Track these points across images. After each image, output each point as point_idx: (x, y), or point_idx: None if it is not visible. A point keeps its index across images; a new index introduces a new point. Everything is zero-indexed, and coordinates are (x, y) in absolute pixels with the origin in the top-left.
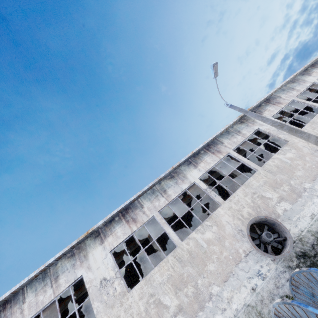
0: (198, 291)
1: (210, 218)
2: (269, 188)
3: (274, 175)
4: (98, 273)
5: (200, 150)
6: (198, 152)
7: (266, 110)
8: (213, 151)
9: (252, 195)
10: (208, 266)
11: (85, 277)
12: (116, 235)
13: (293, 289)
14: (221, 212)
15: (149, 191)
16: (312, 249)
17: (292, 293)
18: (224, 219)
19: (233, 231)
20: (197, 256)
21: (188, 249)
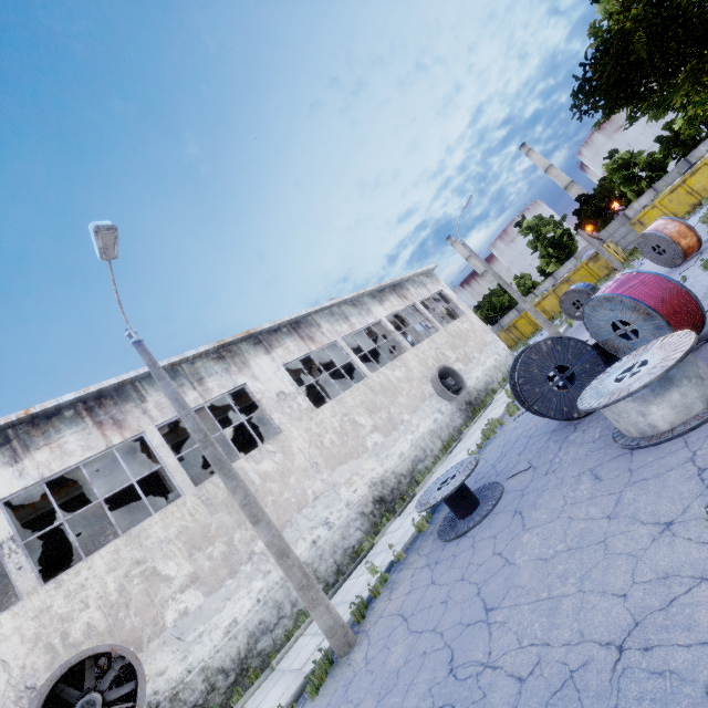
0: None
1: None
2: (182, 549)
3: (211, 512)
4: None
5: (67, 408)
6: (54, 411)
7: (283, 345)
8: (105, 418)
9: (130, 568)
10: None
11: None
12: None
13: None
14: (5, 629)
15: None
16: None
17: None
18: None
19: (3, 697)
20: None
21: None
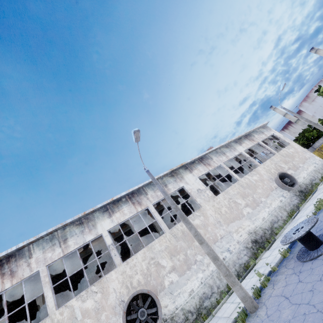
0: None
1: (99, 283)
2: (167, 255)
3: (177, 240)
4: None
5: (123, 197)
6: (119, 199)
7: (197, 168)
8: (135, 201)
9: (149, 260)
10: None
11: None
12: None
13: None
14: (113, 277)
15: (48, 237)
16: None
17: None
18: (112, 286)
19: (115, 302)
20: None
21: (59, 320)
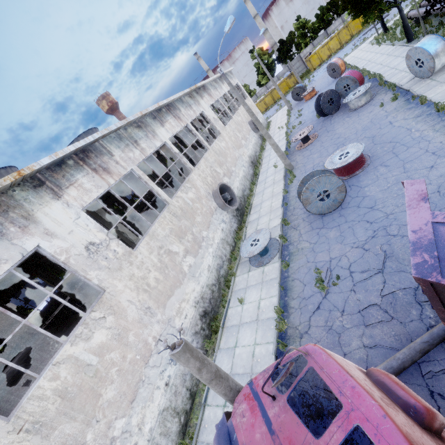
0: (195, 237)
1: (189, 181)
2: (218, 165)
3: (218, 156)
4: (75, 238)
5: (162, 107)
6: (160, 107)
7: (205, 96)
8: (175, 115)
9: (210, 168)
10: (197, 218)
11: (49, 247)
12: (83, 187)
13: (299, 186)
14: (195, 178)
15: (114, 135)
16: (240, 206)
17: (298, 188)
18: (198, 184)
19: (205, 193)
20: (187, 212)
21: (179, 206)
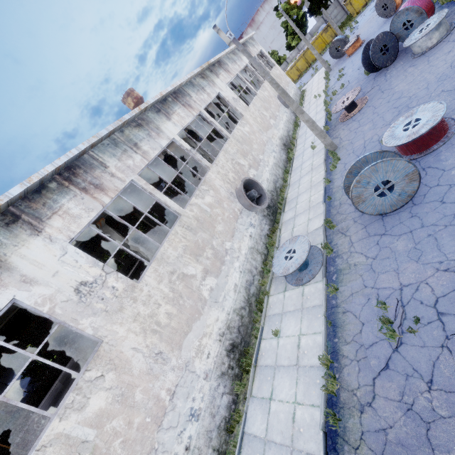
0: (216, 251)
1: (205, 183)
2: (241, 156)
3: (241, 145)
4: (61, 280)
5: (167, 96)
6: (164, 97)
7: (221, 73)
8: (184, 103)
9: (231, 161)
10: (217, 227)
11: (28, 298)
12: (69, 213)
13: (346, 177)
14: (213, 177)
15: (107, 141)
16: (271, 202)
17: (344, 180)
18: (217, 183)
19: (227, 194)
20: (205, 221)
21: (194, 216)
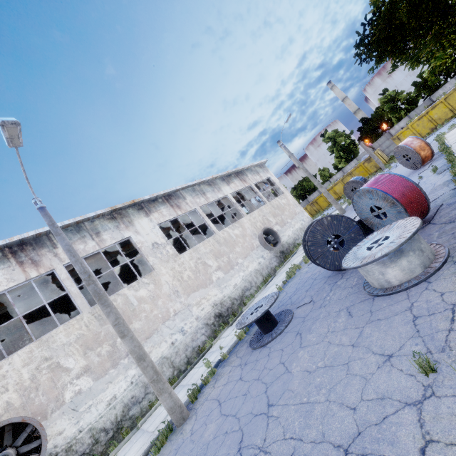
0: None
1: None
2: (79, 349)
3: (101, 324)
4: None
5: None
6: None
7: (158, 210)
8: (25, 259)
9: (40, 363)
10: None
11: None
12: None
13: None
14: None
15: None
16: None
17: None
18: None
19: None
20: None
21: None
